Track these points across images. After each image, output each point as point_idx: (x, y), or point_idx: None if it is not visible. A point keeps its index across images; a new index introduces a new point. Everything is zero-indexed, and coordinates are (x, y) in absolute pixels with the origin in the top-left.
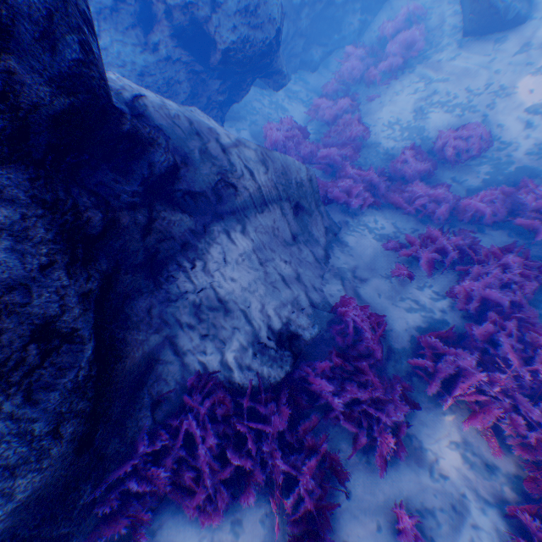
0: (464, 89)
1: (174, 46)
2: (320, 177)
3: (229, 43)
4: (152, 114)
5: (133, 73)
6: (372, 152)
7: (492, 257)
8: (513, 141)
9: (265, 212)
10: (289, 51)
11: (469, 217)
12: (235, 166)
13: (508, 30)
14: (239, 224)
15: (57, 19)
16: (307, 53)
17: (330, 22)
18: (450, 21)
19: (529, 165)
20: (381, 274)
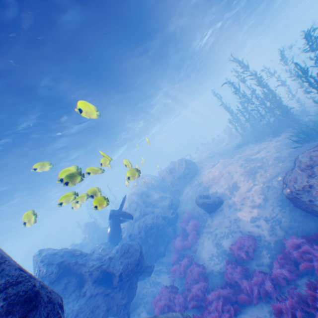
0: (224, 227)
1: (94, 286)
2: (197, 312)
3: (121, 269)
4: None
5: (72, 316)
6: (212, 276)
7: (316, 298)
8: (259, 233)
9: None
10: (149, 254)
11: (283, 280)
12: None
13: (219, 204)
14: None
15: (50, 314)
16: (157, 250)
17: (161, 234)
18: (201, 211)
19: (275, 238)
20: None
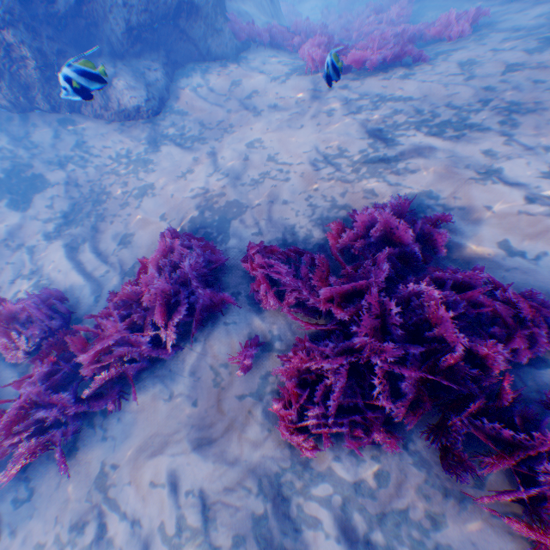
0: None
1: None
2: None
3: None
4: None
5: None
6: None
7: None
8: None
9: None
10: None
11: None
12: None
13: None
14: None
15: None
16: None
17: None
18: None
19: None
20: None
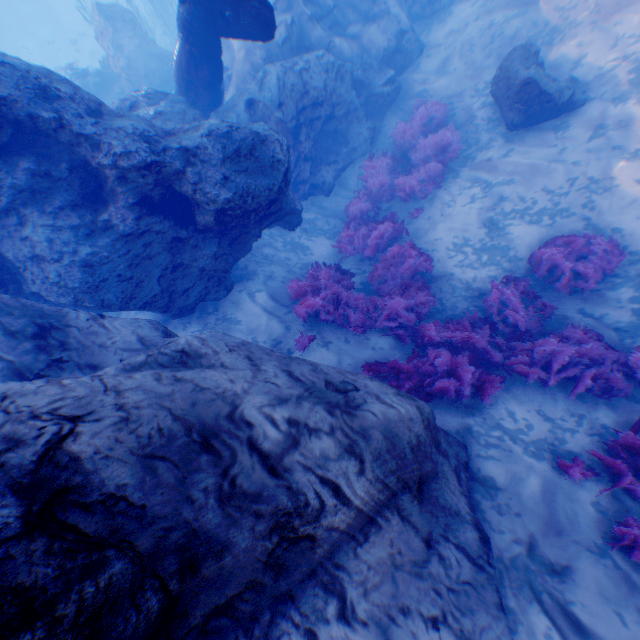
0: (539, 188)
1: (137, 216)
2: (392, 345)
3: (219, 199)
4: (93, 470)
5: (79, 265)
6: (446, 287)
7: None
8: None
9: (373, 537)
10: (292, 176)
11: None
12: (302, 492)
13: (563, 113)
14: (332, 598)
15: None
16: (315, 174)
17: (333, 135)
18: (480, 113)
19: None
20: (590, 548)
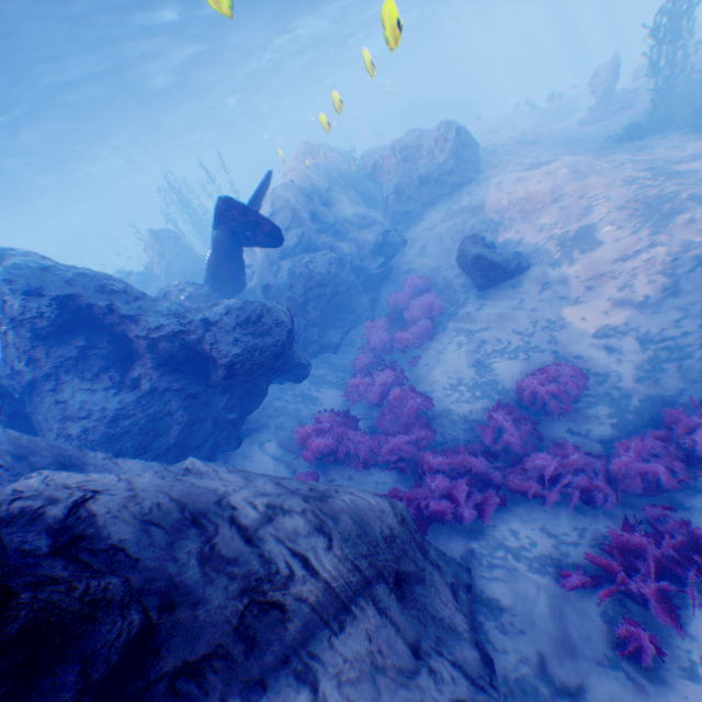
0: (510, 330)
1: (161, 375)
2: (396, 479)
3: (233, 356)
4: (105, 525)
5: (102, 419)
6: (446, 421)
7: None
8: (606, 367)
9: (349, 626)
10: (303, 339)
11: (640, 482)
12: (273, 560)
13: (517, 275)
14: (304, 687)
15: None
16: (324, 336)
17: (339, 305)
18: (456, 280)
19: (649, 390)
20: (601, 661)
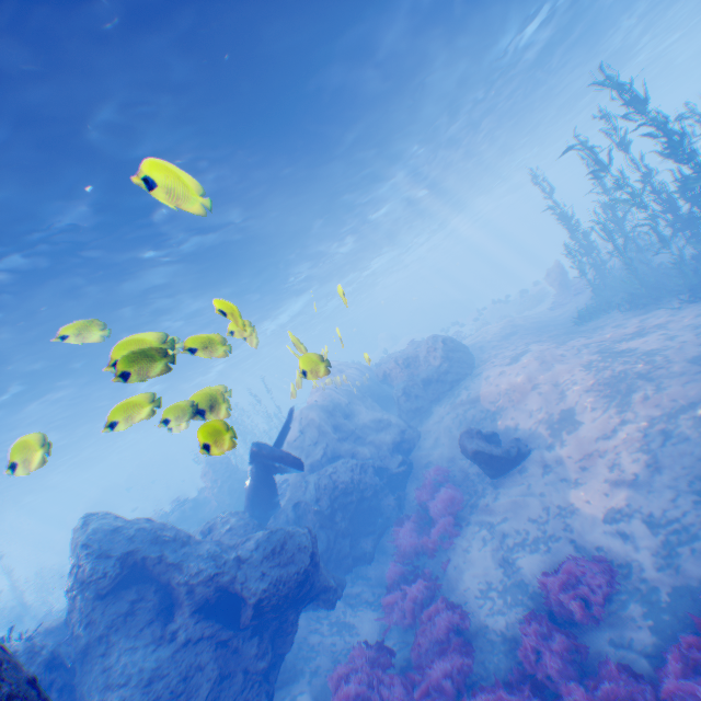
0: (527, 519)
1: (196, 621)
2: None
3: (260, 591)
4: None
5: (138, 683)
6: (484, 642)
7: None
8: (625, 555)
9: None
10: (335, 552)
11: None
12: None
13: (520, 459)
14: None
15: None
16: (356, 545)
17: (367, 508)
18: (470, 468)
19: (674, 579)
20: None
